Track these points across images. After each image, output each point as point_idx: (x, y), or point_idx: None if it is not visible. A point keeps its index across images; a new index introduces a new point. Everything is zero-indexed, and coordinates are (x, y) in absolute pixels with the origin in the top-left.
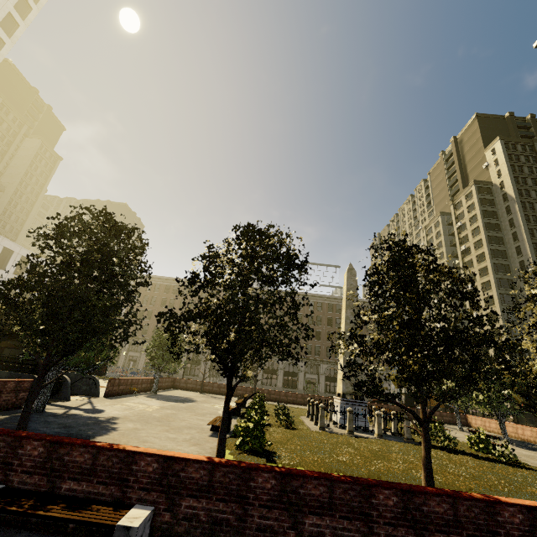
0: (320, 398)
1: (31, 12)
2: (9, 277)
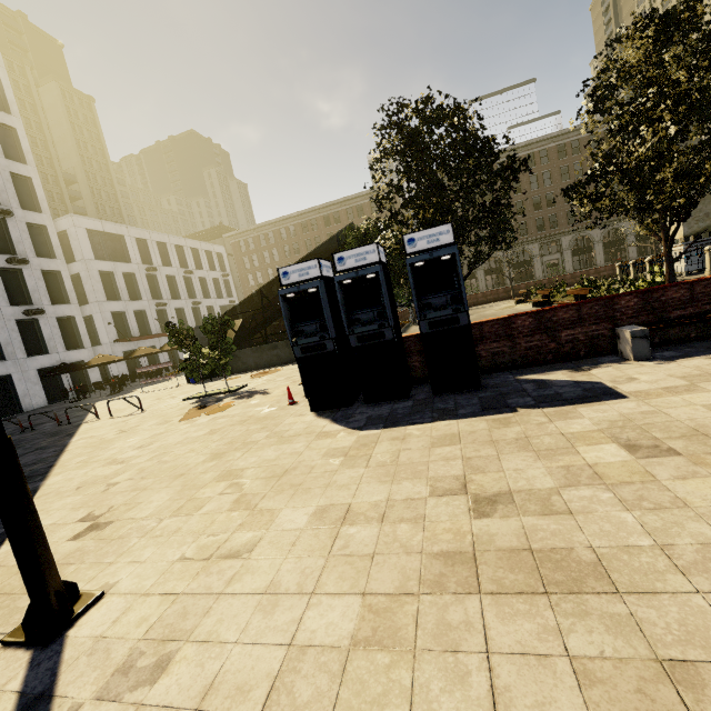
0: (597, 270)
1: None
2: (180, 273)
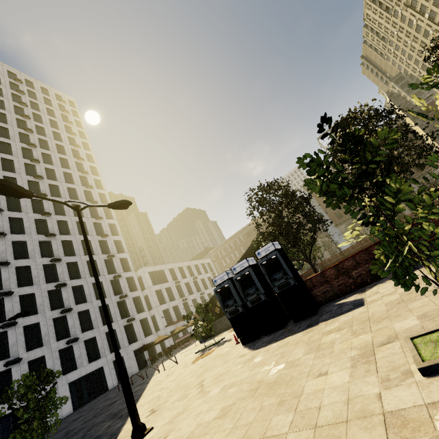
0: None
1: (92, 157)
2: (191, 279)
